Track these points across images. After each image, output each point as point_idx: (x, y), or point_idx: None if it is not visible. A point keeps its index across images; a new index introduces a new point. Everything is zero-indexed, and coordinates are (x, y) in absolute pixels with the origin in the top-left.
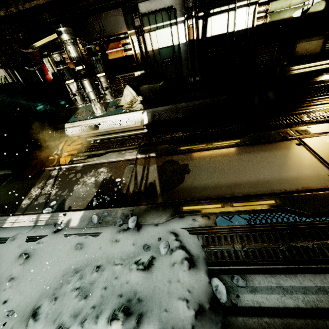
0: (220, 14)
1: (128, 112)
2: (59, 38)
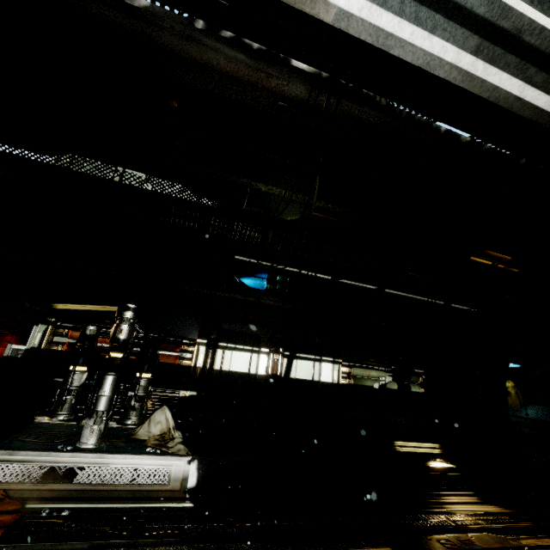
0: (306, 360)
1: (160, 454)
2: (120, 312)
